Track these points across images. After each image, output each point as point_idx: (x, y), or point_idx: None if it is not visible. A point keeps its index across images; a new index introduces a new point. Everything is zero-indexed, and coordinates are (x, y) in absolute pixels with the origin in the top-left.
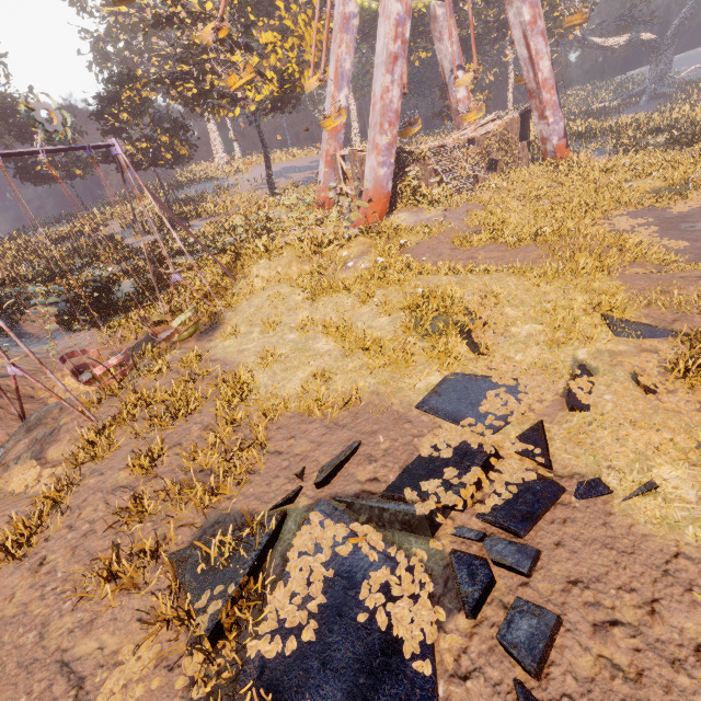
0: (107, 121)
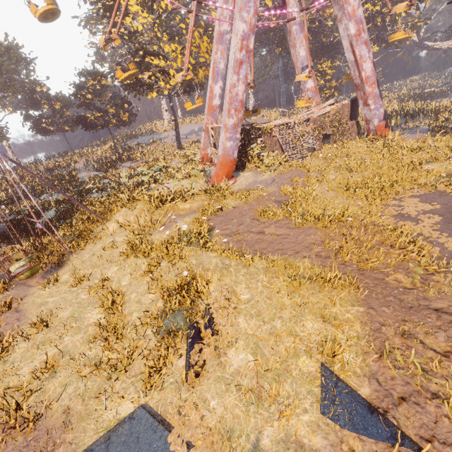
0: (80, 98)
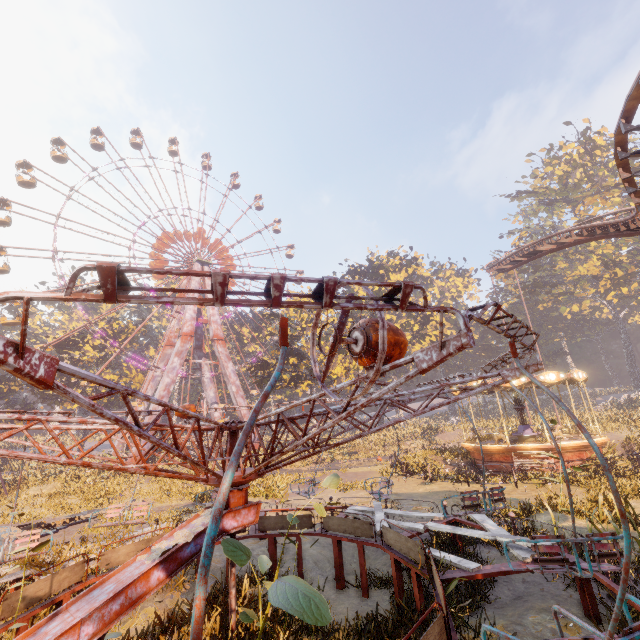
0: None
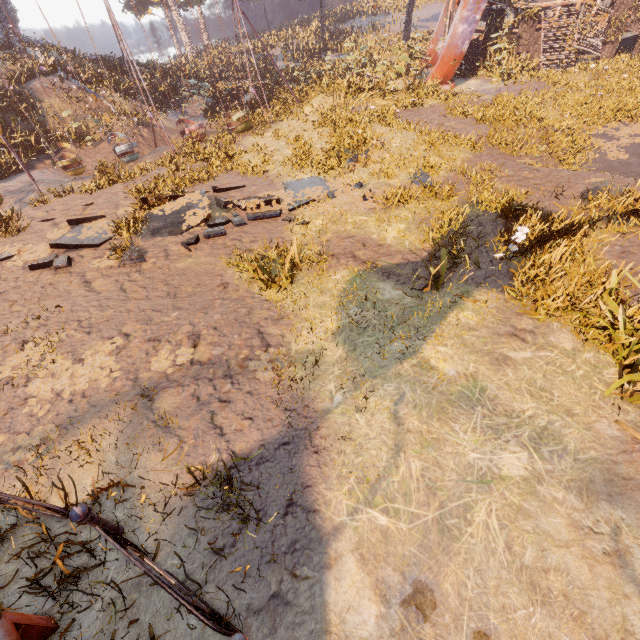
0: None
